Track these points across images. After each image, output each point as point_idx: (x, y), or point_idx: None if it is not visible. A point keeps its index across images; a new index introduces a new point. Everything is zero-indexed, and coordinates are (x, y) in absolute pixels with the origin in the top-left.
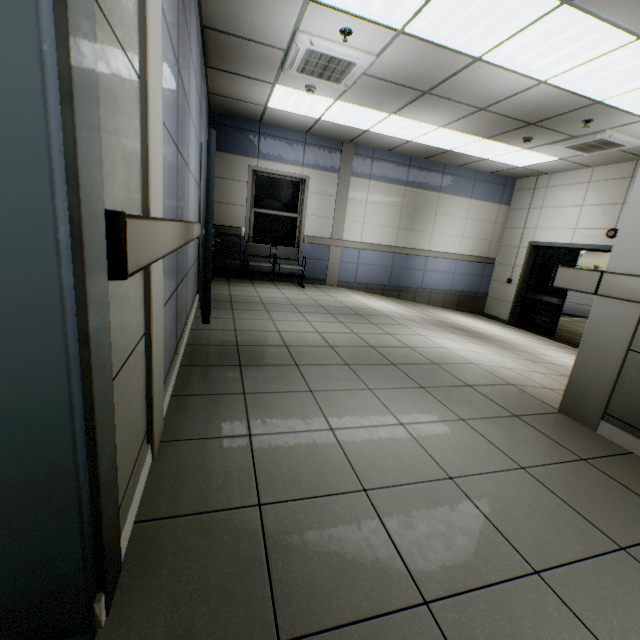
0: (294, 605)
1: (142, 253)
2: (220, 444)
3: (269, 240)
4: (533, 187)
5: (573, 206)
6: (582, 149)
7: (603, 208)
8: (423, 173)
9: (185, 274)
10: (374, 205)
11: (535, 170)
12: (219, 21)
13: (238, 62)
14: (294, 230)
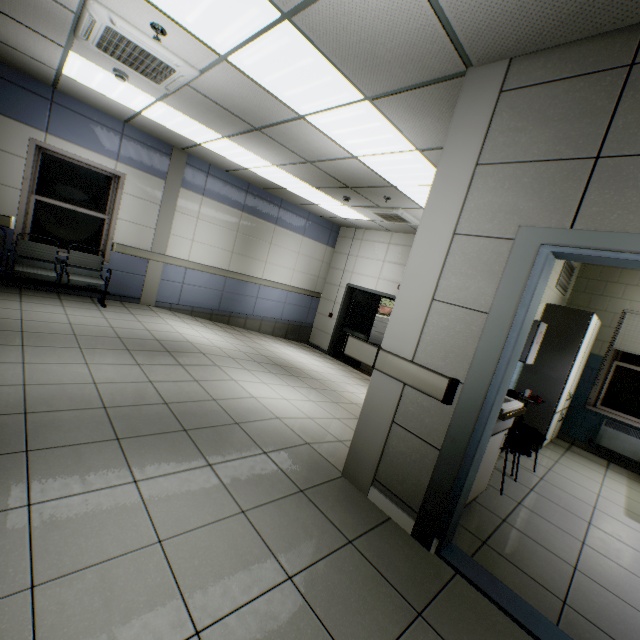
0: None
1: None
2: None
3: (59, 240)
4: (353, 237)
5: (379, 260)
6: (385, 217)
7: (397, 266)
8: (261, 202)
9: None
10: (207, 223)
11: (354, 223)
12: None
13: None
14: (100, 233)
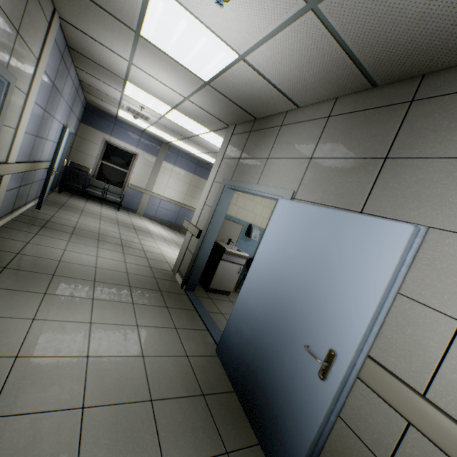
0: (14, 266)
1: (0, 172)
2: (14, 241)
3: (107, 180)
4: None
5: None
6: None
7: None
8: (205, 170)
9: (30, 183)
10: (174, 178)
11: None
12: (87, 82)
13: (99, 95)
14: (124, 179)
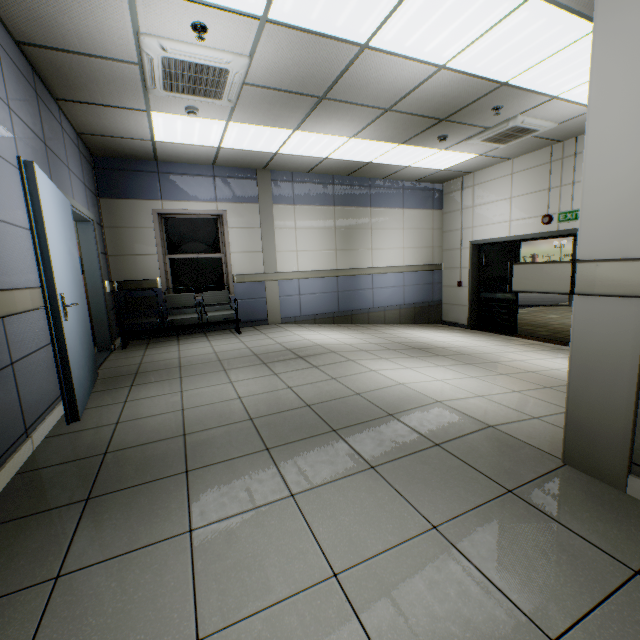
0: None
1: None
2: None
3: (193, 287)
4: (460, 188)
5: (503, 199)
6: (498, 140)
7: (532, 196)
8: (349, 190)
9: None
10: (304, 230)
11: (458, 171)
12: (34, 32)
13: (90, 88)
14: (221, 271)
